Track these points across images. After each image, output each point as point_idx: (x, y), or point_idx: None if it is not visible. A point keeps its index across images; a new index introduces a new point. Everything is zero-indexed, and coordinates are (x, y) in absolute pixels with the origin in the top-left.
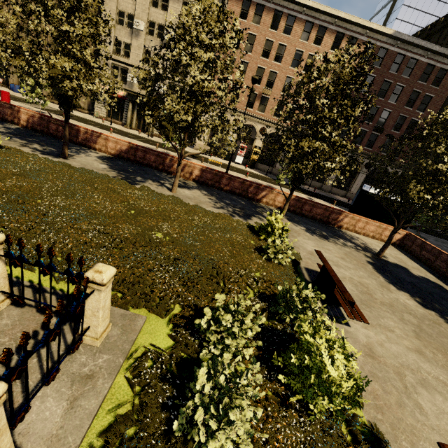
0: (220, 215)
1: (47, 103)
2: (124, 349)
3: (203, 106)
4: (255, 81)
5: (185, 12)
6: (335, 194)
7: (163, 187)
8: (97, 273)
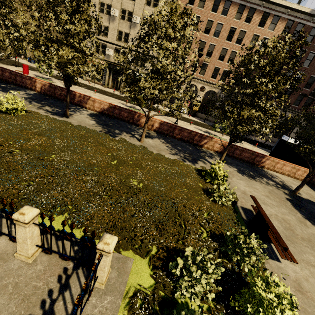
0: (176, 162)
1: (52, 72)
2: (121, 291)
3: (166, 81)
4: (201, 55)
5: (157, 13)
6: (255, 136)
7: (134, 138)
8: (106, 244)
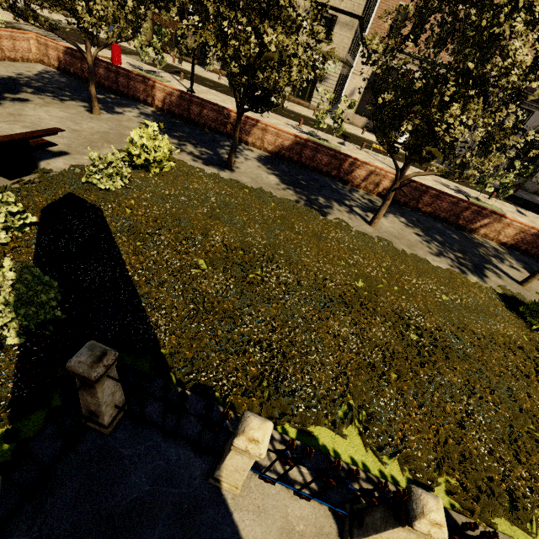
0: (455, 276)
1: (165, 60)
2: None
3: (484, 104)
4: None
5: None
6: None
7: (356, 217)
8: None
